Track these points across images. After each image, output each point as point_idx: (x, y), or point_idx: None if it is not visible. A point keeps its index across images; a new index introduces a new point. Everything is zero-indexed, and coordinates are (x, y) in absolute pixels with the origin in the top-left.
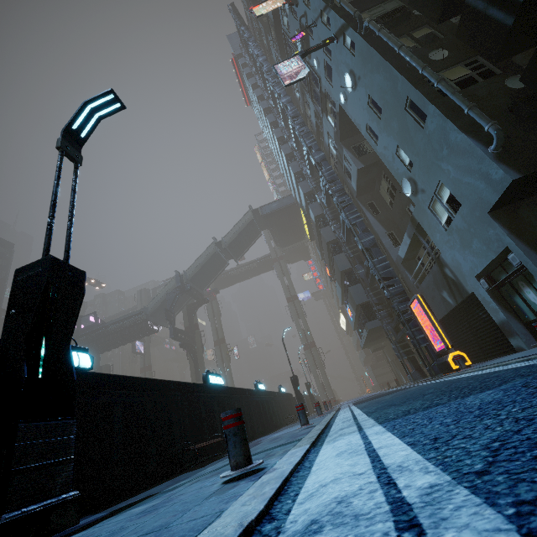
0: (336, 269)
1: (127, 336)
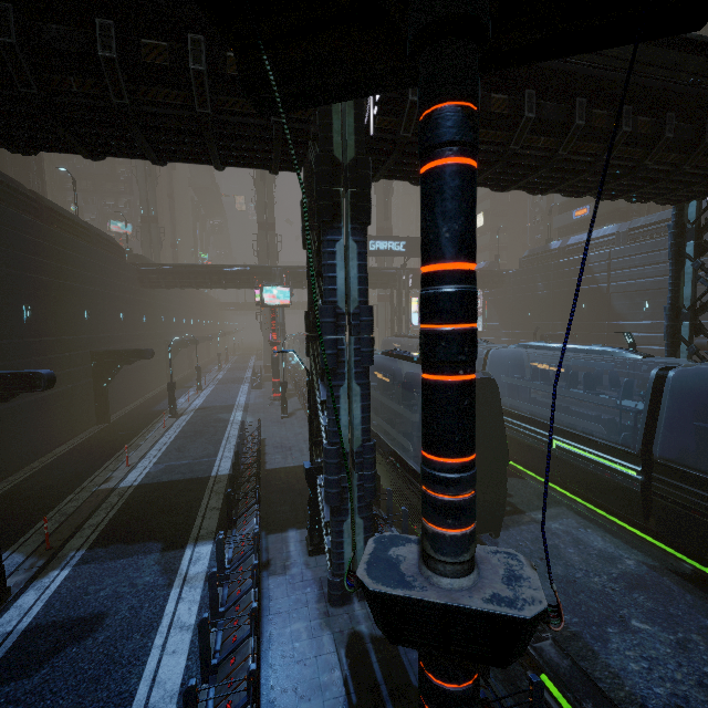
0: None
1: None
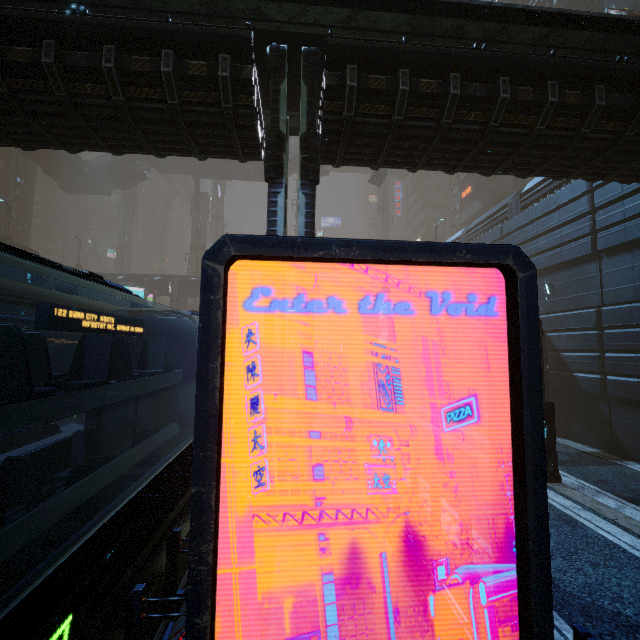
0: (494, 190)
1: (253, 173)
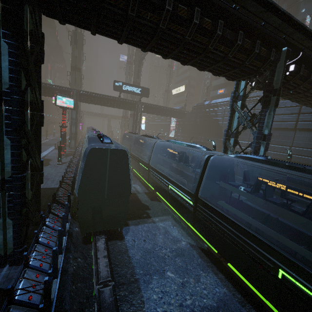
0: None
1: None
